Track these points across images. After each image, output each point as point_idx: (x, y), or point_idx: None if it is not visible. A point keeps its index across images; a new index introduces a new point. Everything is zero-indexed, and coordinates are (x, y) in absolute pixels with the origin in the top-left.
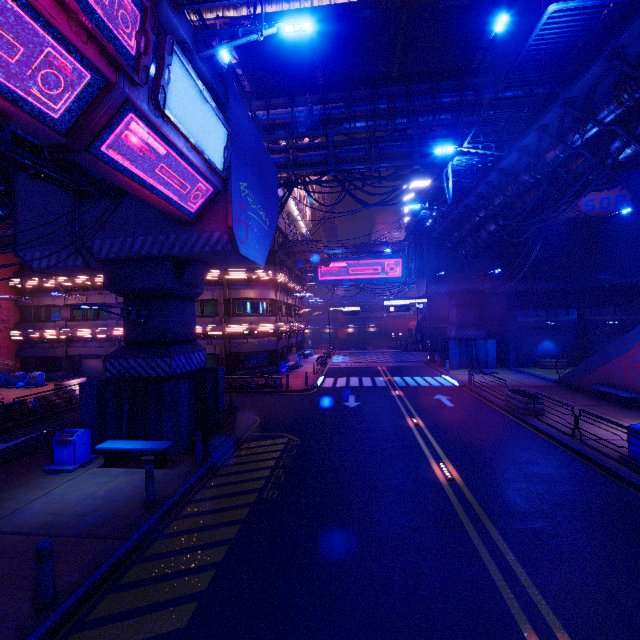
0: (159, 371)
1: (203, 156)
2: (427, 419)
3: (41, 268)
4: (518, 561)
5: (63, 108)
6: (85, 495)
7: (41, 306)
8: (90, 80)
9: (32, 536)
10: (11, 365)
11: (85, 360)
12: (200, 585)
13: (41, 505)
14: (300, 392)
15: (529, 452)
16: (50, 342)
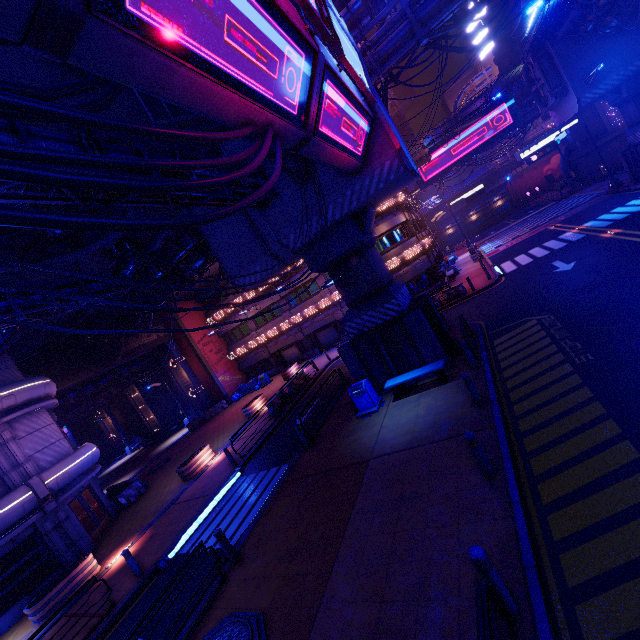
0: (391, 313)
1: (364, 88)
2: None
3: (252, 286)
4: None
5: (299, 103)
6: (412, 418)
7: (233, 329)
8: (306, 62)
9: (413, 449)
10: (241, 378)
11: (283, 352)
12: (611, 431)
13: (389, 433)
14: (489, 287)
15: None
16: (254, 351)
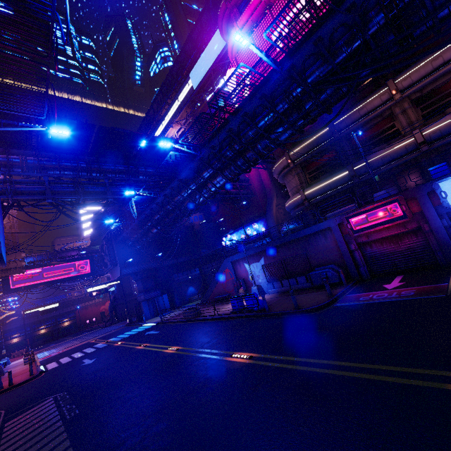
0: None
1: None
2: (149, 342)
3: None
4: (214, 350)
5: None
6: None
7: None
8: None
9: None
10: None
11: None
12: None
13: None
14: (28, 381)
15: (202, 327)
16: None
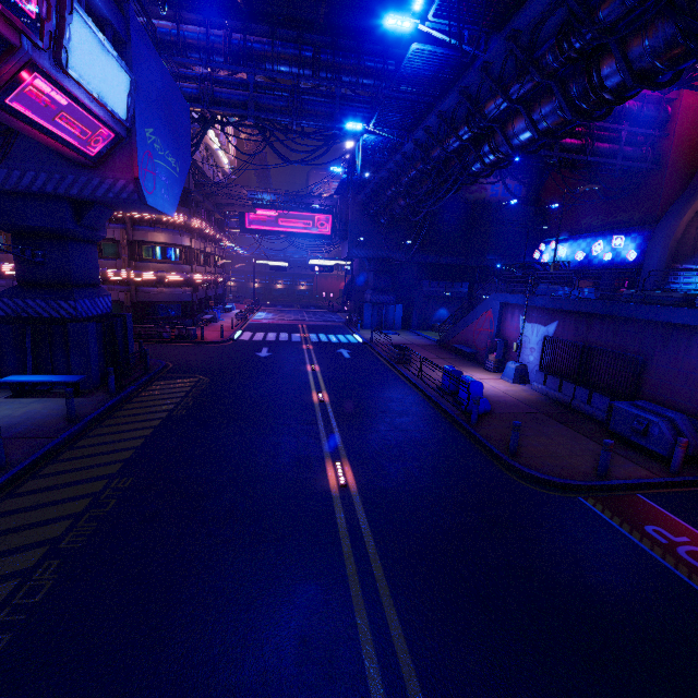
0: (63, 313)
1: (106, 108)
2: (324, 366)
3: None
4: (341, 435)
5: None
6: (1, 416)
7: None
8: None
9: None
10: None
11: None
12: (124, 456)
13: None
14: (215, 344)
15: (385, 386)
16: None
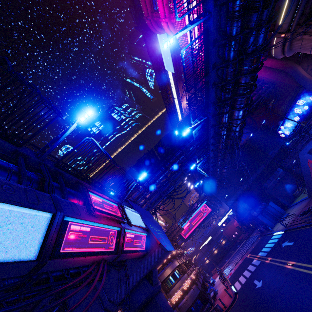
0: None
1: (141, 227)
2: (292, 258)
3: None
4: None
5: (115, 245)
6: None
7: None
8: (117, 232)
9: None
10: None
11: None
12: None
13: None
14: (233, 303)
15: None
16: None
